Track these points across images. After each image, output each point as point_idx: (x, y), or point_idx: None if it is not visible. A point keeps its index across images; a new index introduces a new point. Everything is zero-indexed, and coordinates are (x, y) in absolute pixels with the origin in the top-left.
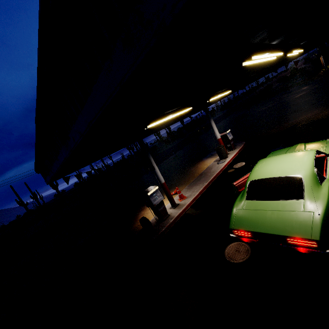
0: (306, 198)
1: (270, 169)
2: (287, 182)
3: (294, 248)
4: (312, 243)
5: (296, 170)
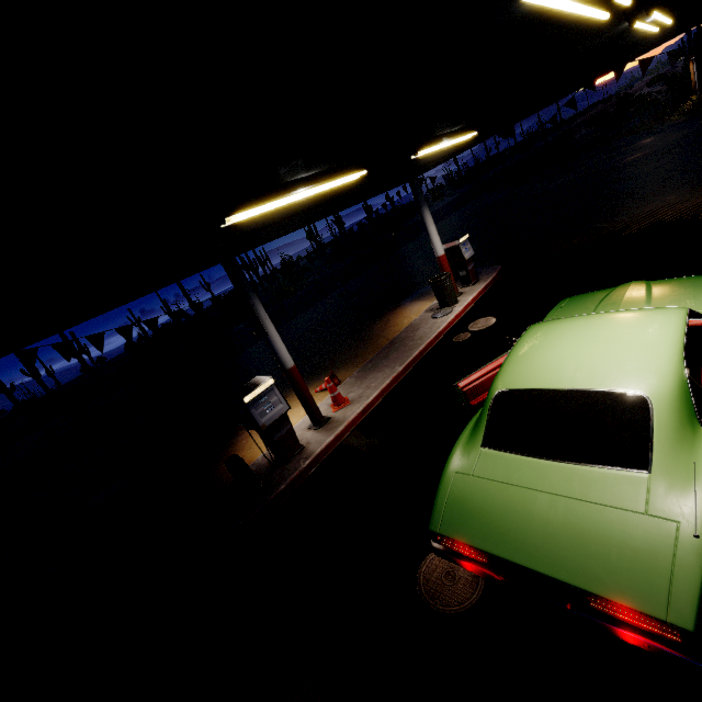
0: (657, 470)
1: (557, 362)
2: (603, 410)
3: (606, 627)
4: (666, 631)
5: (633, 375)
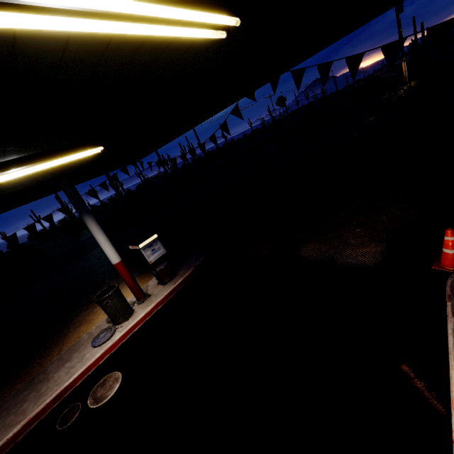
0: None
1: None
2: None
3: None
4: None
5: None
